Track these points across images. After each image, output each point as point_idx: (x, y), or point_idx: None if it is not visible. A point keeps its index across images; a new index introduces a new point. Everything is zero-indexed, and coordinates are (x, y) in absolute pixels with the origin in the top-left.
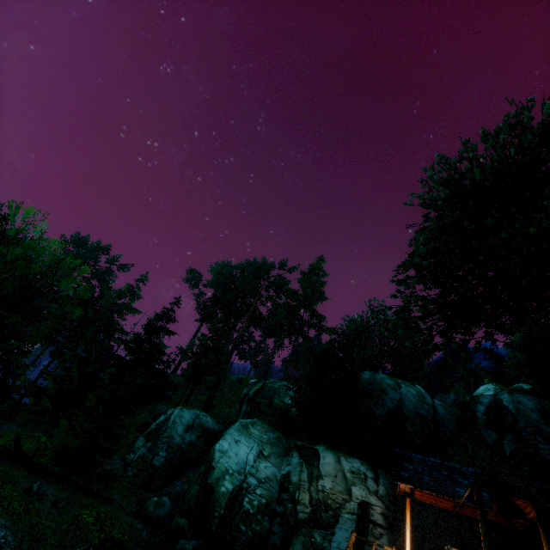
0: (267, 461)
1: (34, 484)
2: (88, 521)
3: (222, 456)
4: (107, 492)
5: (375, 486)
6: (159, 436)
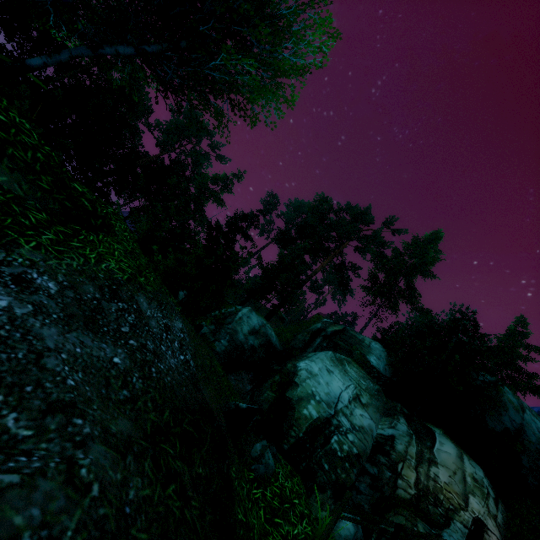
0: (364, 410)
1: (180, 291)
2: (220, 371)
3: (309, 377)
4: None
5: (494, 509)
6: (223, 324)
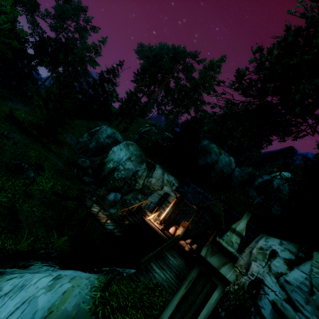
0: (131, 162)
1: (5, 132)
2: (32, 155)
3: (112, 153)
4: (62, 149)
5: None
6: (94, 135)
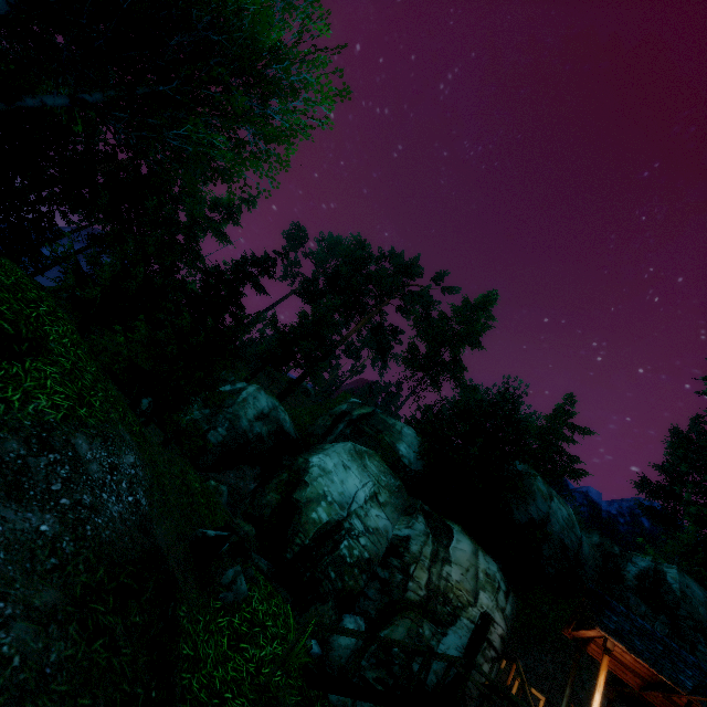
0: (381, 510)
1: (144, 398)
2: (196, 487)
3: (322, 475)
4: None
5: (504, 602)
6: (222, 407)
